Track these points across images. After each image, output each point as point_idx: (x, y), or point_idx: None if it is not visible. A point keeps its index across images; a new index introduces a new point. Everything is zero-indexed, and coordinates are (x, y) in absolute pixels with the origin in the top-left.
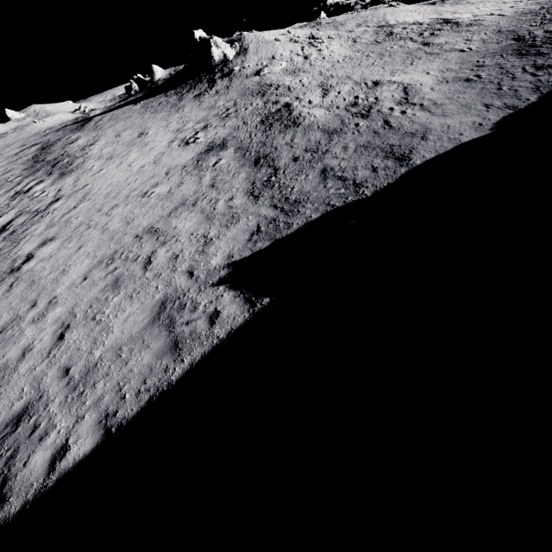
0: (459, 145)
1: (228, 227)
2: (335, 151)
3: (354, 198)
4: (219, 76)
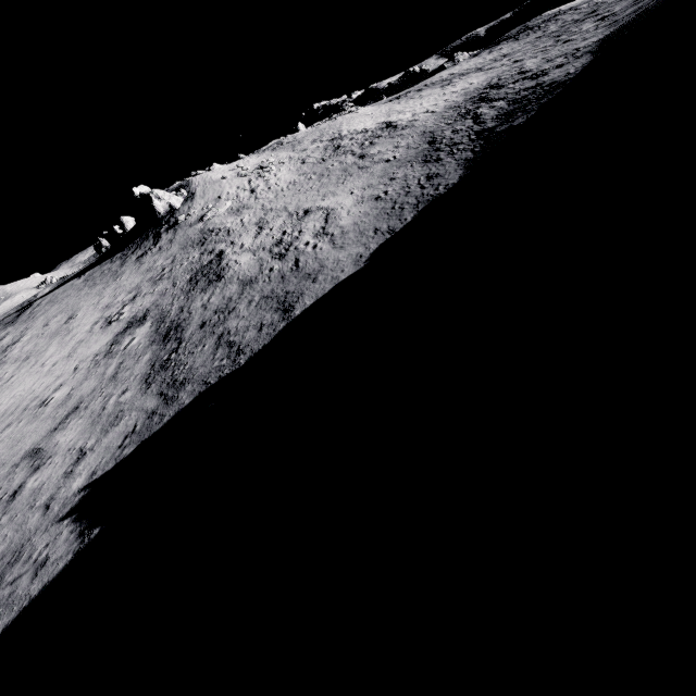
0: (335, 285)
1: (107, 432)
2: (240, 308)
3: (229, 371)
4: (165, 229)
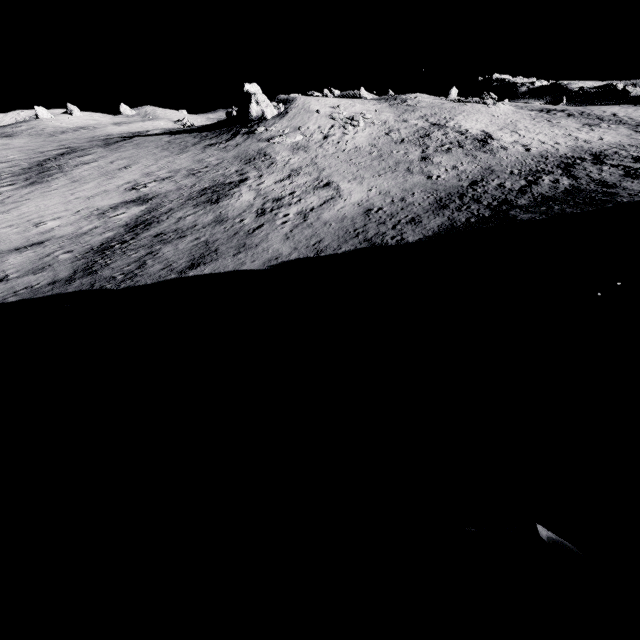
0: (232, 271)
1: (27, 275)
2: (187, 239)
3: (110, 287)
4: (244, 132)
